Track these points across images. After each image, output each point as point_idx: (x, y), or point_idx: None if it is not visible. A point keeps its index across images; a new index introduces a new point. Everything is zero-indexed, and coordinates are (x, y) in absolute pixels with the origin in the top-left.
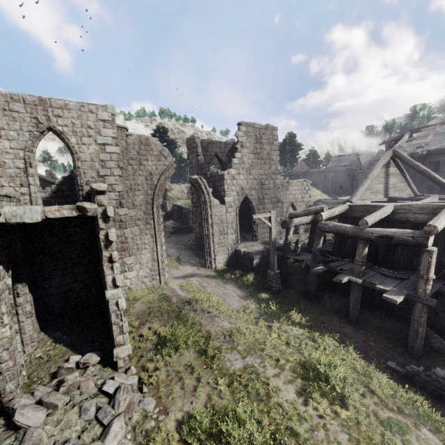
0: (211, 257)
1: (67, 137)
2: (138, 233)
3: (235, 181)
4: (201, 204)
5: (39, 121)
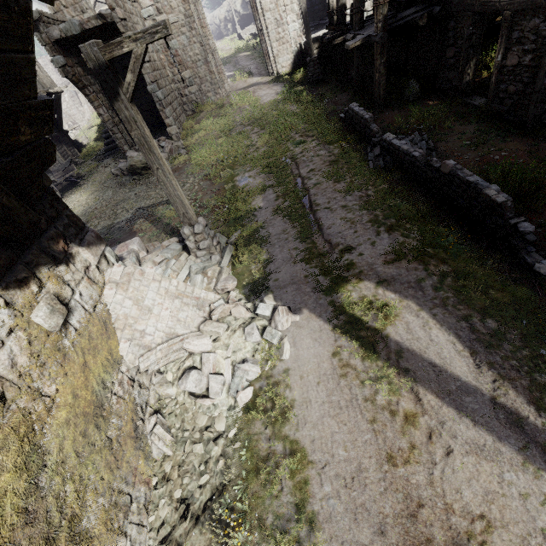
0: (270, 61)
1: None
2: (187, 44)
3: None
4: None
5: None
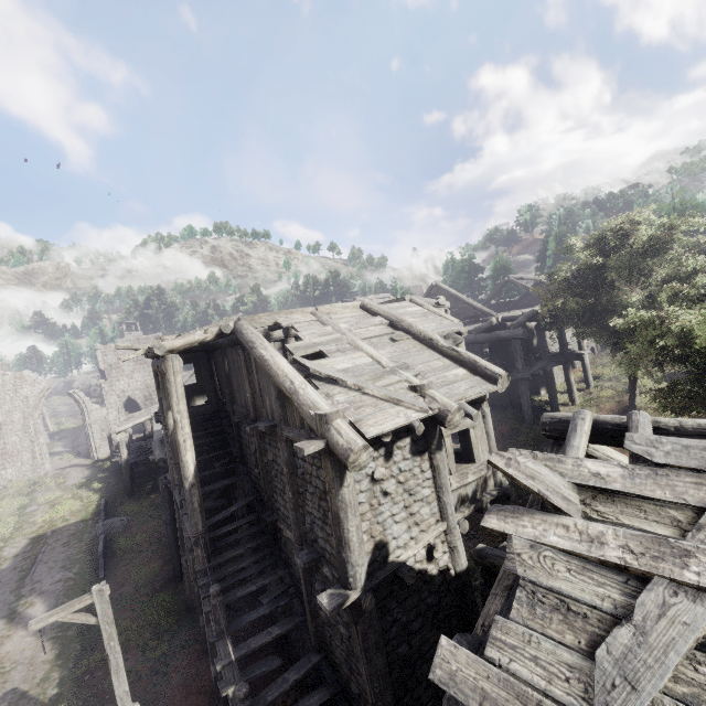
0: (93, 450)
1: None
2: (19, 441)
3: (115, 387)
4: (81, 410)
5: None
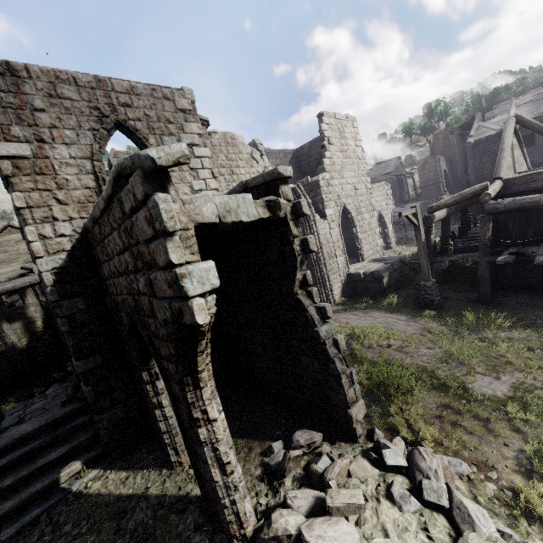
0: (326, 289)
1: (145, 136)
2: None
3: (331, 188)
4: (303, 221)
5: (102, 113)
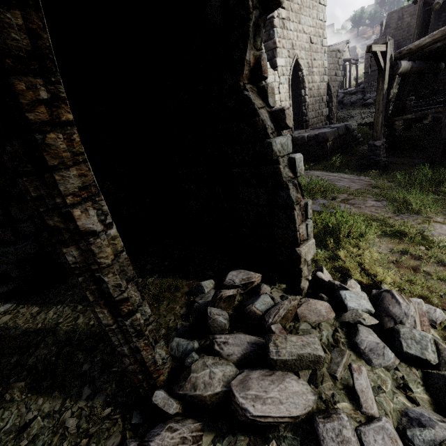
0: None
1: None
2: None
3: (285, 32)
4: None
5: None
